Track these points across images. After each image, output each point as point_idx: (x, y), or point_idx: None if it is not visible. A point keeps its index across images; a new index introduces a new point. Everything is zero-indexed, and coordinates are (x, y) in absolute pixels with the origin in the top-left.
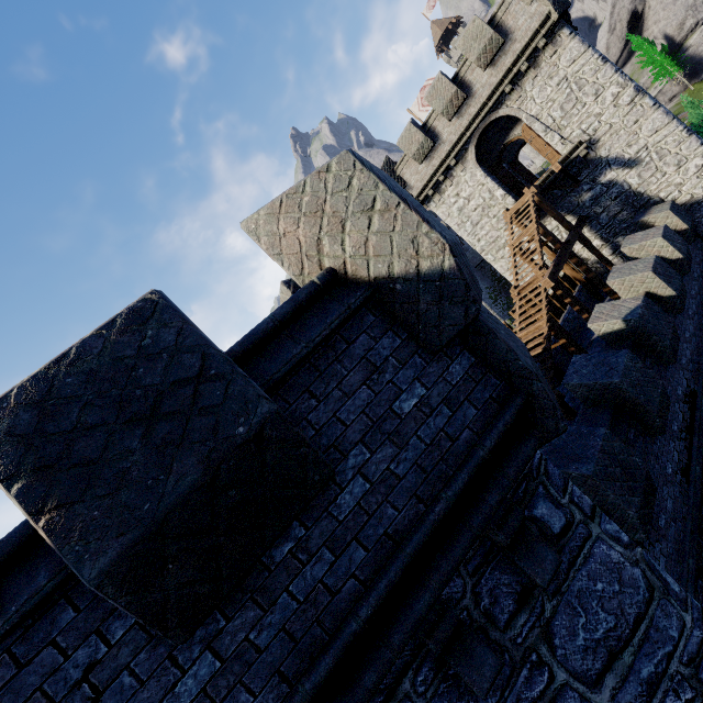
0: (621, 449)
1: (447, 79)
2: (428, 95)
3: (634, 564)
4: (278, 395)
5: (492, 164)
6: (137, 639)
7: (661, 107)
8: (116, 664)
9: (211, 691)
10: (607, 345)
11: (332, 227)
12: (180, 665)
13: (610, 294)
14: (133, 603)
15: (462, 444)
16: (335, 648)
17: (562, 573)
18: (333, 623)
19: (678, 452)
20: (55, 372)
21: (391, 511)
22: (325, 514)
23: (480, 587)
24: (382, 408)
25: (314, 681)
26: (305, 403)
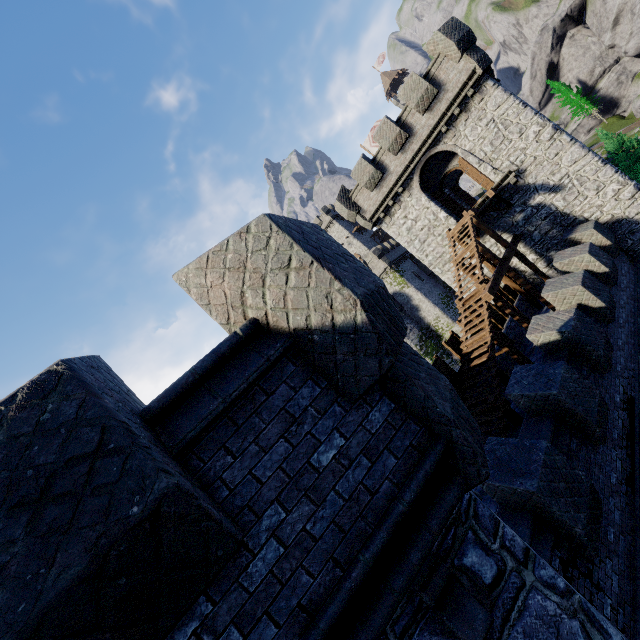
0: (563, 463)
1: (391, 122)
2: (376, 135)
3: (572, 615)
4: (193, 454)
5: (435, 190)
6: None
7: (577, 142)
8: None
9: None
10: (546, 354)
11: (253, 282)
12: None
13: (547, 304)
14: None
15: (382, 497)
16: None
17: (496, 631)
18: None
19: (621, 460)
20: None
21: (306, 578)
22: (235, 585)
23: None
24: (300, 461)
25: None
26: (221, 460)
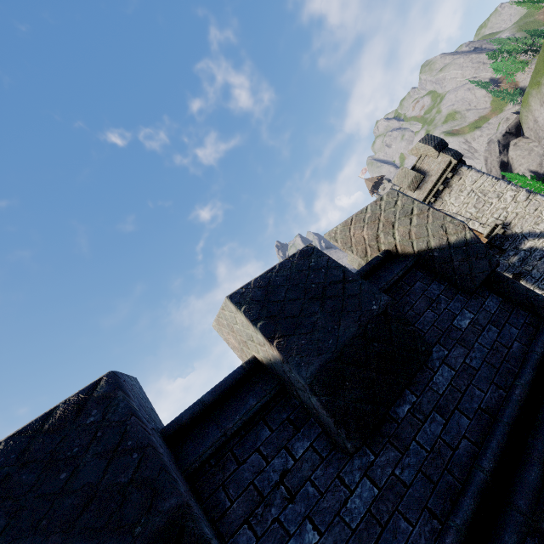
0: None
1: None
2: None
3: None
4: None
5: None
6: (313, 458)
7: None
8: (301, 474)
9: (375, 513)
10: None
11: (385, 227)
12: (347, 485)
13: None
14: (329, 403)
15: (516, 351)
16: (471, 491)
17: None
18: (460, 473)
19: None
20: (270, 275)
21: (478, 392)
22: (427, 388)
23: None
24: (446, 323)
25: (462, 518)
26: None
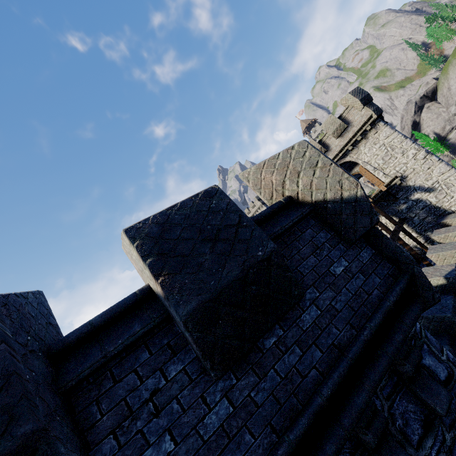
0: None
1: (315, 142)
2: None
3: None
4: None
5: None
6: (183, 380)
7: (443, 161)
8: (170, 393)
9: (226, 427)
10: None
11: (292, 175)
12: (208, 403)
13: (428, 266)
14: (199, 338)
15: (374, 297)
16: (308, 413)
17: (453, 412)
18: (304, 397)
19: None
20: (170, 212)
21: (335, 330)
22: (294, 324)
23: (394, 409)
24: (323, 269)
25: (296, 434)
26: None
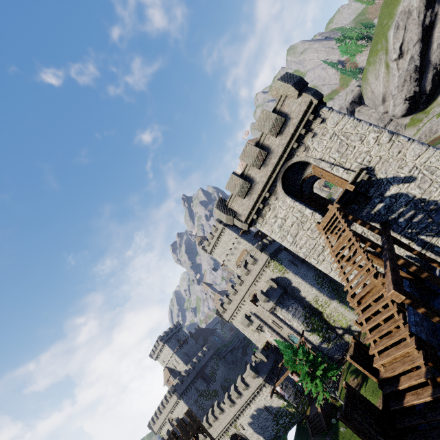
0: None
1: (252, 145)
2: (241, 155)
3: None
4: None
5: (296, 193)
6: None
7: (415, 140)
8: None
9: None
10: None
11: None
12: None
13: None
14: None
15: None
16: None
17: None
18: None
19: None
20: None
21: None
22: None
23: None
24: None
25: None
26: None
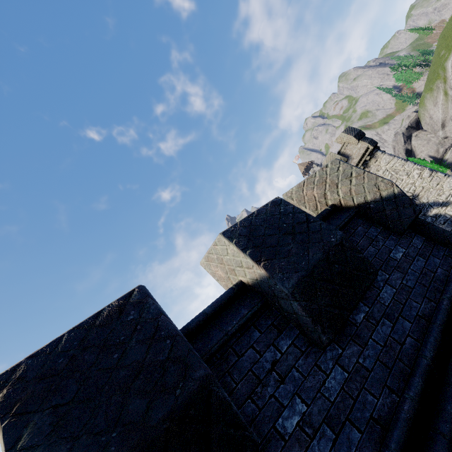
0: None
1: None
2: None
3: None
4: None
5: None
6: (295, 352)
7: (450, 176)
8: (287, 363)
9: (347, 390)
10: None
11: (331, 187)
12: (323, 370)
13: None
14: (307, 306)
15: (440, 275)
16: (419, 373)
17: None
18: (409, 361)
19: None
20: (251, 218)
21: (415, 304)
22: (376, 301)
23: None
24: (384, 256)
25: (415, 391)
26: None
